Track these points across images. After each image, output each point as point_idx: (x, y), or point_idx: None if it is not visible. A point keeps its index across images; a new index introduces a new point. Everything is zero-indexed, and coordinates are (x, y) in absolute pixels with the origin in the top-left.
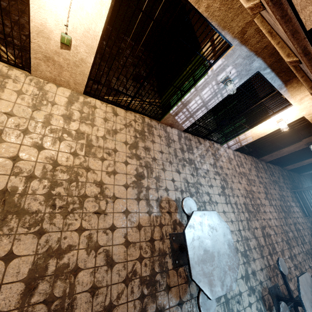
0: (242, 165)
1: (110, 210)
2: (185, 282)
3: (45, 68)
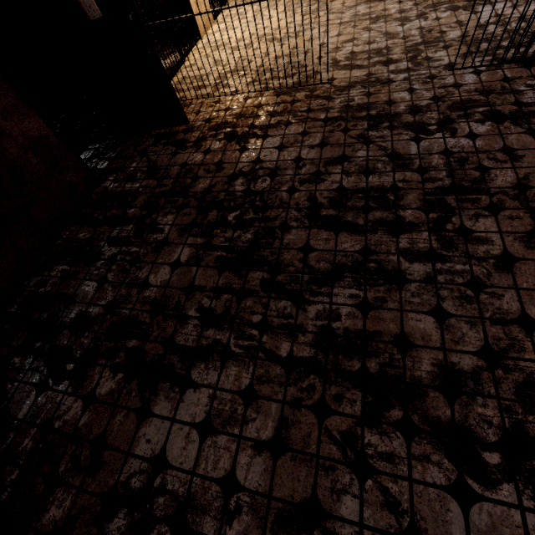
0: None
1: None
2: None
3: (200, 18)
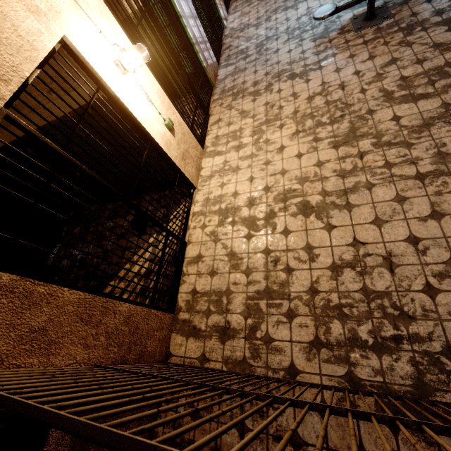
0: (248, 1)
1: (338, 81)
2: (407, 5)
3: (190, 169)
